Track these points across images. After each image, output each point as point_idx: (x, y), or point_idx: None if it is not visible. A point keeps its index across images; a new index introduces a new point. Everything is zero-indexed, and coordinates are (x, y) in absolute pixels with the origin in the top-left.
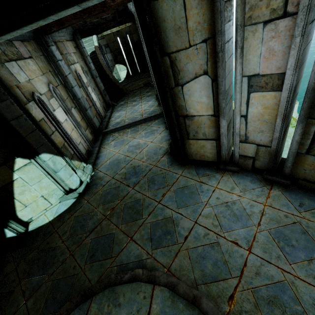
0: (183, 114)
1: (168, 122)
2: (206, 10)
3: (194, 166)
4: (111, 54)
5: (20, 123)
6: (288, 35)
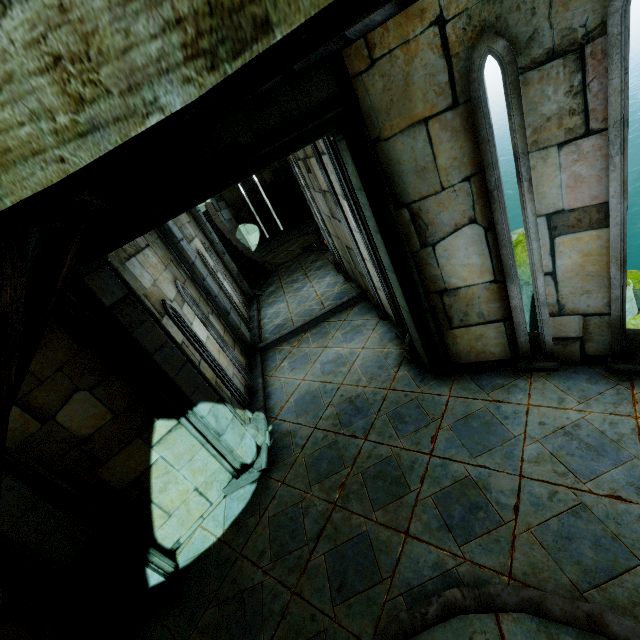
0: (438, 289)
1: (411, 307)
2: (465, 141)
3: (468, 375)
4: (229, 210)
5: (166, 356)
6: (600, 156)
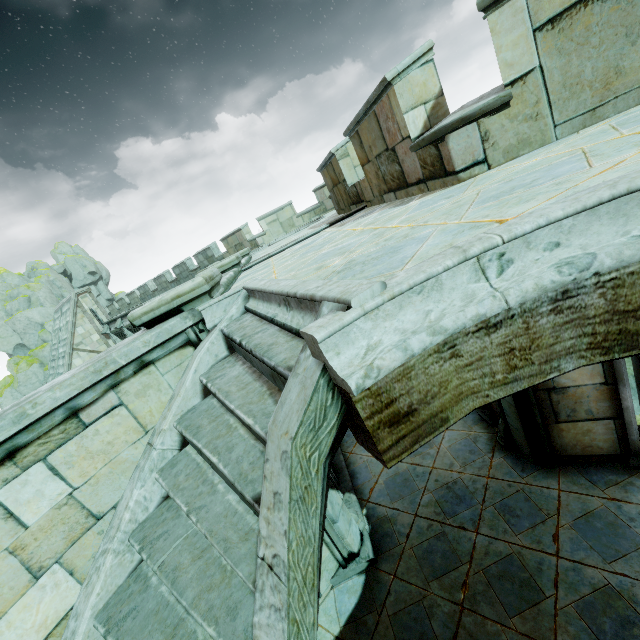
0: (546, 386)
1: (516, 401)
2: None
3: (574, 468)
4: None
5: None
6: None
